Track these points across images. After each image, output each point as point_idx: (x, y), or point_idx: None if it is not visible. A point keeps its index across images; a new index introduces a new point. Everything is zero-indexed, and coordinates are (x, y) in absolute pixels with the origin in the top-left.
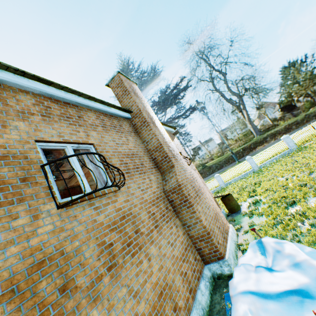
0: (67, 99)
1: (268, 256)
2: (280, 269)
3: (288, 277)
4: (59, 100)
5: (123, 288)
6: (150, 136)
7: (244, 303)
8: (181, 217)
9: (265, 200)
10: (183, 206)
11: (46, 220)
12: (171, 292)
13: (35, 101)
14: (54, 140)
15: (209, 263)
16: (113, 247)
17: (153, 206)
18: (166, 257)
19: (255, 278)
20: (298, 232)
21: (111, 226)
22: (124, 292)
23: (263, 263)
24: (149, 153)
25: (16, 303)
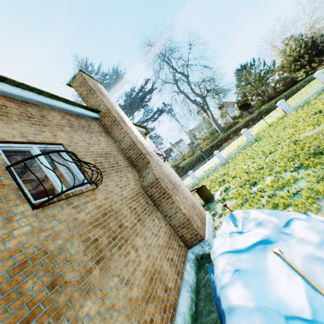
0: (25, 98)
1: (238, 223)
2: (248, 230)
3: (254, 234)
4: (16, 99)
5: (114, 277)
6: (122, 134)
7: (223, 260)
8: (162, 209)
9: (233, 186)
10: (163, 199)
11: (22, 222)
12: (160, 276)
13: None
14: (16, 140)
15: (192, 247)
16: (98, 242)
17: (134, 201)
18: (152, 247)
19: (230, 241)
20: (260, 205)
21: (94, 223)
22: (115, 281)
23: (235, 230)
24: (123, 152)
25: (1, 305)
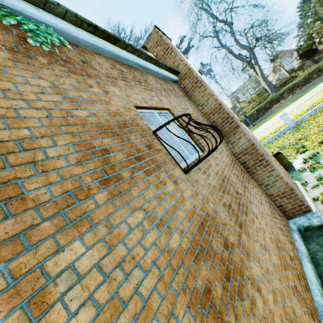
0: (130, 62)
1: None
2: None
3: None
4: (124, 64)
5: (256, 243)
6: (205, 97)
7: None
8: (257, 177)
9: None
10: (259, 166)
11: (183, 186)
12: (281, 244)
13: (109, 65)
14: (143, 106)
15: (292, 218)
16: (232, 208)
17: (233, 168)
18: (263, 215)
19: None
20: None
21: (221, 189)
22: (258, 246)
23: None
24: (206, 117)
25: (208, 261)
